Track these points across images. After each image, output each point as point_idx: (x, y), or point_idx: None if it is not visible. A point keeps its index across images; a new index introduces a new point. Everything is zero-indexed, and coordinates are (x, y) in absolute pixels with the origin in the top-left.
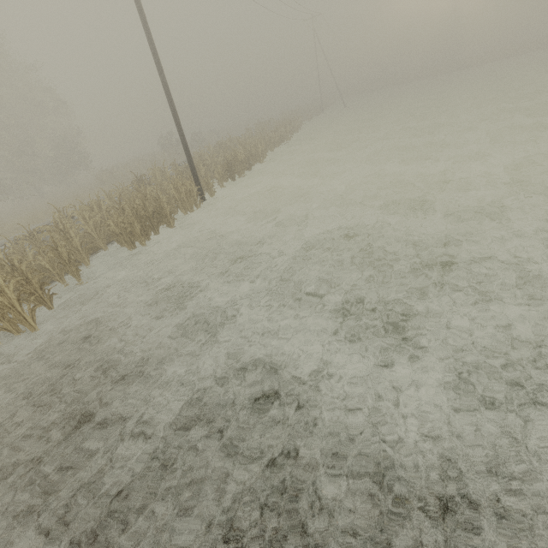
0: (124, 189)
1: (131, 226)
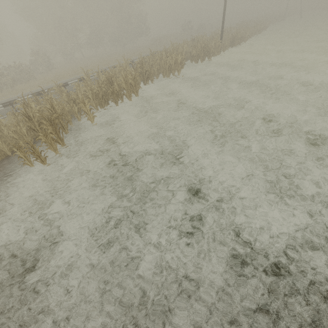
0: (188, 42)
1: (198, 54)
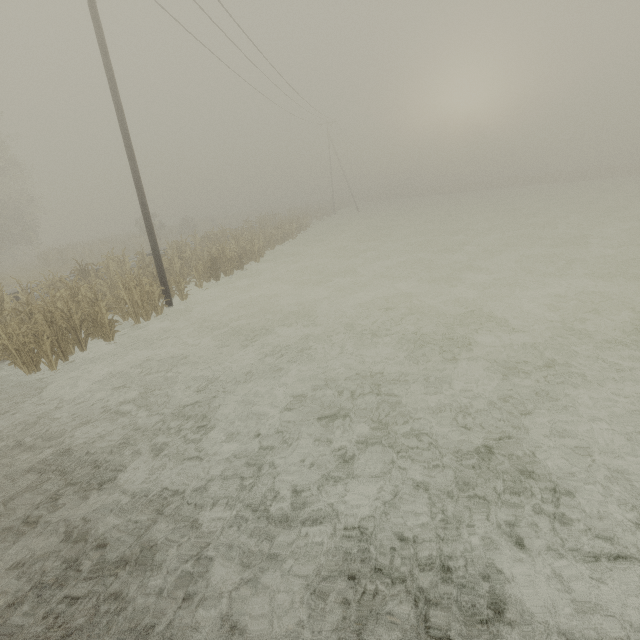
0: (56, 280)
1: (39, 339)
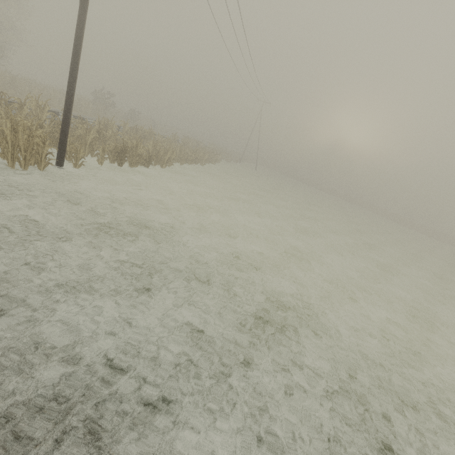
0: None
1: None
